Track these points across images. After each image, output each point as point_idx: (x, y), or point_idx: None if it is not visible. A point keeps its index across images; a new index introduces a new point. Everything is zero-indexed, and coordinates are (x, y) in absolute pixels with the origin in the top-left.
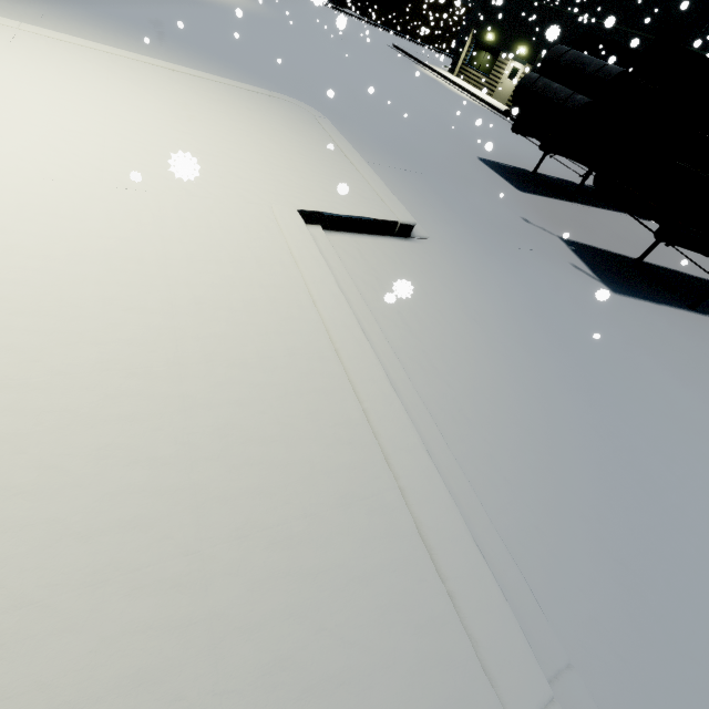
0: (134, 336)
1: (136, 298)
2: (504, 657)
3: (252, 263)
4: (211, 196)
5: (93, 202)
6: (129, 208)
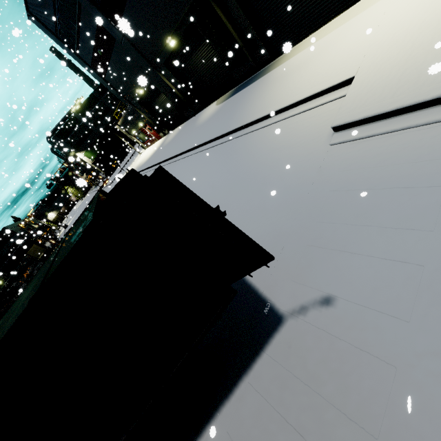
0: (311, 69)
1: (320, 64)
2: (247, 120)
3: (324, 75)
4: (368, 50)
5: (365, 34)
6: (360, 41)
